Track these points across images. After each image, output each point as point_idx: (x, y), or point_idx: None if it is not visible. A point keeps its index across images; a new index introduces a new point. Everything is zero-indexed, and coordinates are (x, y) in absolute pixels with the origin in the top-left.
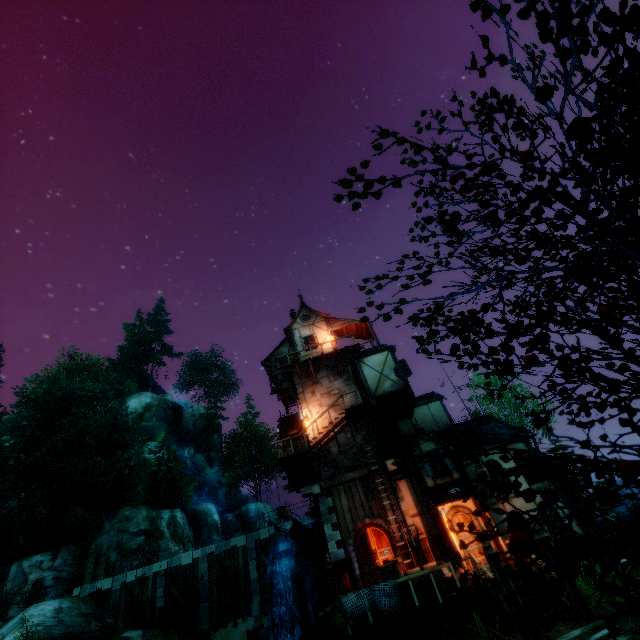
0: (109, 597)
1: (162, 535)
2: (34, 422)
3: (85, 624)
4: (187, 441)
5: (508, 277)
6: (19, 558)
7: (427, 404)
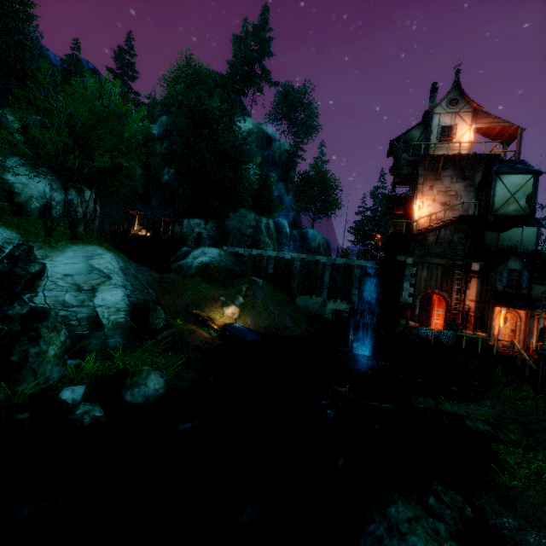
0: (242, 257)
1: (262, 232)
2: (190, 130)
3: (233, 266)
4: (273, 170)
5: None
6: (182, 215)
7: (523, 227)
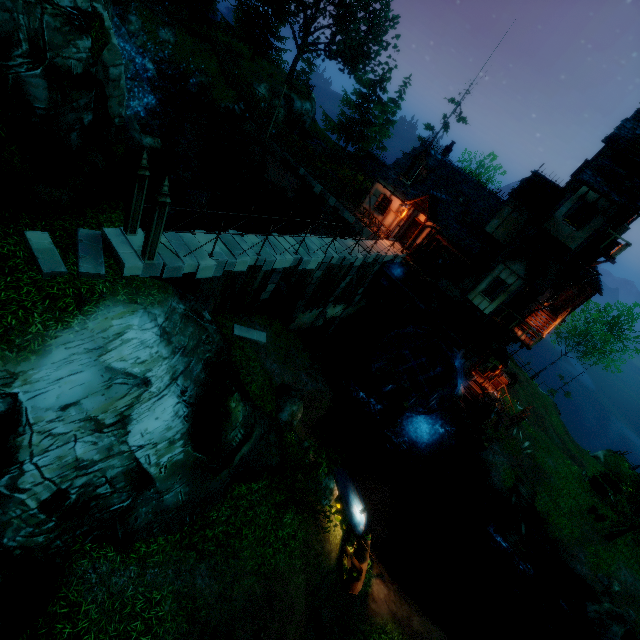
0: (198, 282)
1: (103, 34)
2: None
3: (202, 336)
4: None
5: None
6: None
7: None
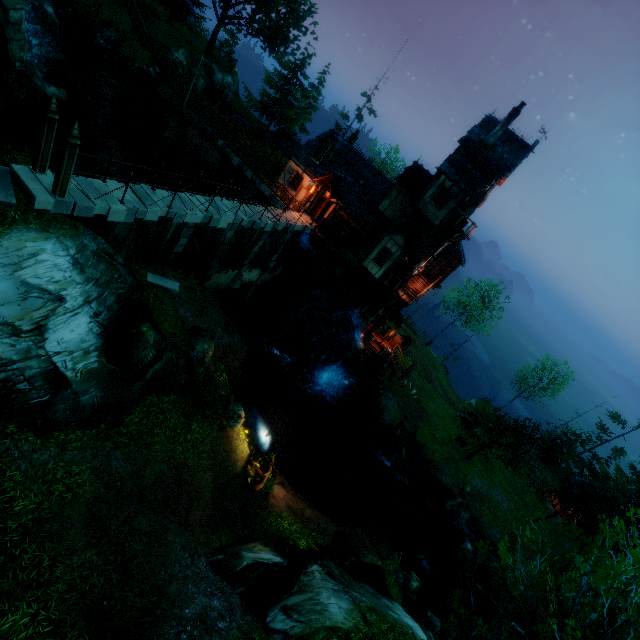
0: (110, 227)
1: None
2: None
3: (115, 275)
4: None
5: (505, 430)
6: None
7: None
